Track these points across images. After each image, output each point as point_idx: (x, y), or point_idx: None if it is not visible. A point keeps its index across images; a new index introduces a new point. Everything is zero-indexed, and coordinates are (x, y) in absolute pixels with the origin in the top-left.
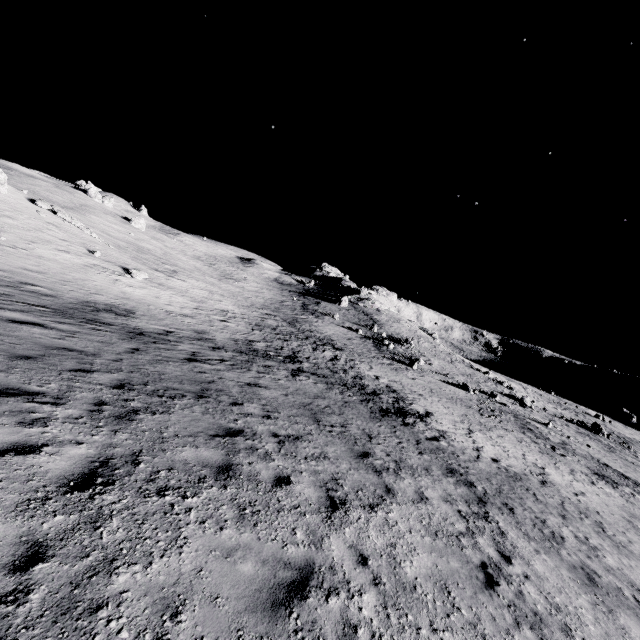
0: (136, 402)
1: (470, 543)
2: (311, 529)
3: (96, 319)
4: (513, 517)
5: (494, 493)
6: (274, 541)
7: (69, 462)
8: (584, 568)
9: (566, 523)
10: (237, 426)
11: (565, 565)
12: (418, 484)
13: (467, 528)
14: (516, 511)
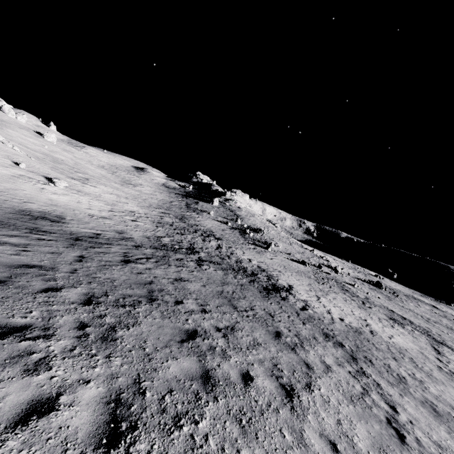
0: (109, 317)
1: (371, 401)
2: (290, 426)
3: (37, 228)
4: (375, 368)
5: (356, 349)
6: (277, 451)
7: (89, 411)
8: (427, 401)
9: (399, 364)
10: (190, 326)
11: (418, 402)
12: (318, 354)
13: (362, 387)
14: (373, 362)
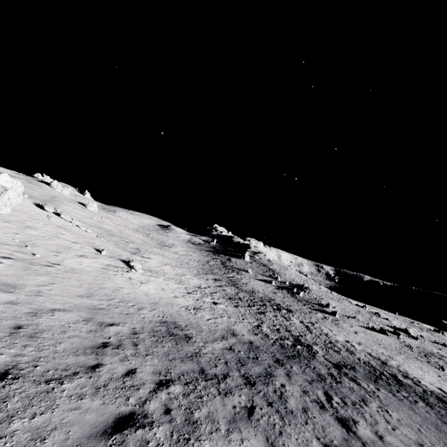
0: None
1: None
2: None
3: (204, 371)
4: None
5: None
6: None
7: None
8: None
9: None
10: None
11: None
12: None
13: None
14: None
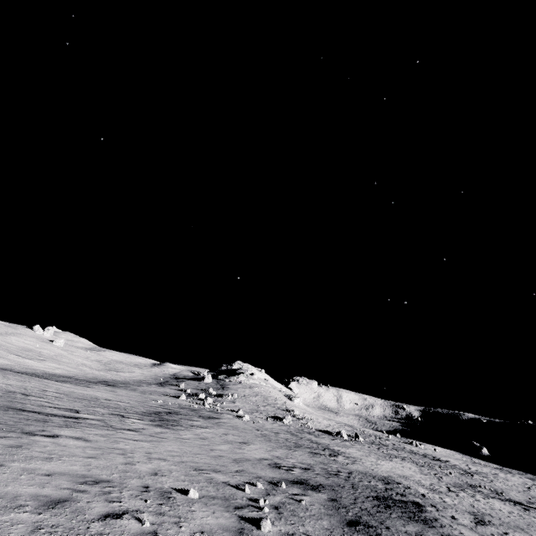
0: None
1: None
2: None
3: None
4: None
5: None
6: None
7: None
8: None
9: None
10: None
11: None
12: None
13: None
14: None
